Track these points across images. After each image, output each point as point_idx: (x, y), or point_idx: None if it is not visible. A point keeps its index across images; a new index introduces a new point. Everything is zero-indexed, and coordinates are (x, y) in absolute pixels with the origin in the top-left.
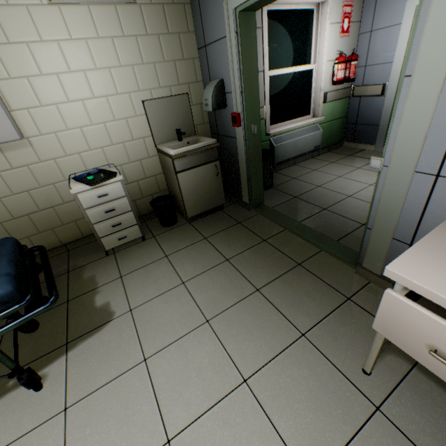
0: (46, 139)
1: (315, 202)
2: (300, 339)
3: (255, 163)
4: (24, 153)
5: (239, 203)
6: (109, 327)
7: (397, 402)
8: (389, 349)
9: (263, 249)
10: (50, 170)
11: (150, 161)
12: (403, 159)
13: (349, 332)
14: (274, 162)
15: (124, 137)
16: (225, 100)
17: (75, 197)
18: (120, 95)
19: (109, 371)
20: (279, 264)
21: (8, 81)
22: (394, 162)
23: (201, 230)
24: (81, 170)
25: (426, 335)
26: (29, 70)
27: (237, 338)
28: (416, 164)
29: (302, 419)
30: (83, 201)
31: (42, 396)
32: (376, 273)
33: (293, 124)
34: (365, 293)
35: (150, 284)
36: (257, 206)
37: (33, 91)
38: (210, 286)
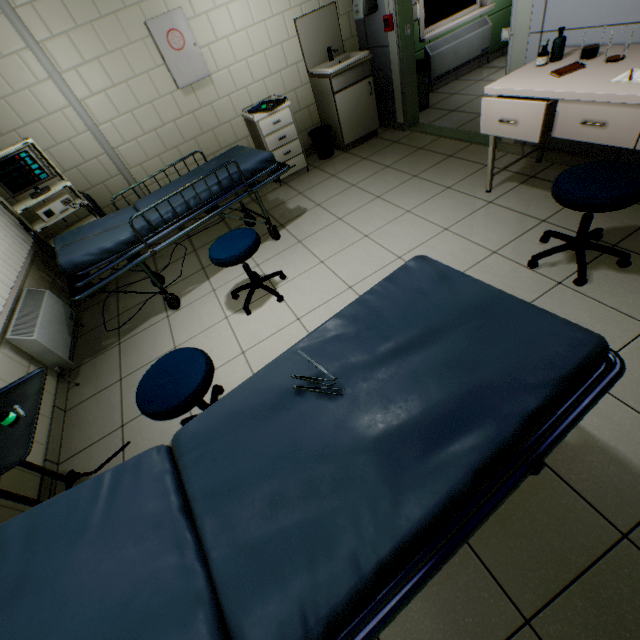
0: (222, 76)
1: (473, 111)
2: (446, 190)
3: (409, 73)
4: (208, 92)
5: (393, 128)
6: (306, 214)
7: (503, 198)
8: (507, 181)
9: (419, 154)
10: (226, 108)
11: (303, 90)
12: (521, 26)
13: (482, 180)
14: (431, 78)
15: (280, 65)
16: (376, 2)
17: (257, 125)
18: (275, 18)
19: (318, 227)
20: (433, 160)
21: (194, 20)
22: (517, 30)
23: (359, 155)
24: (249, 106)
25: (498, 114)
26: (207, 6)
27: (401, 199)
28: (529, 27)
29: (443, 215)
30: (263, 129)
31: (281, 242)
32: (511, 143)
33: (453, 22)
34: (501, 160)
35: (327, 192)
36: (412, 126)
37: (211, 27)
38: (376, 182)
